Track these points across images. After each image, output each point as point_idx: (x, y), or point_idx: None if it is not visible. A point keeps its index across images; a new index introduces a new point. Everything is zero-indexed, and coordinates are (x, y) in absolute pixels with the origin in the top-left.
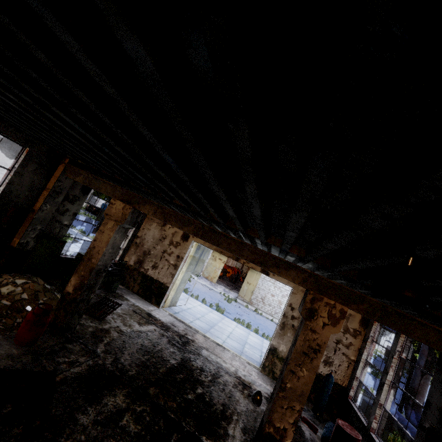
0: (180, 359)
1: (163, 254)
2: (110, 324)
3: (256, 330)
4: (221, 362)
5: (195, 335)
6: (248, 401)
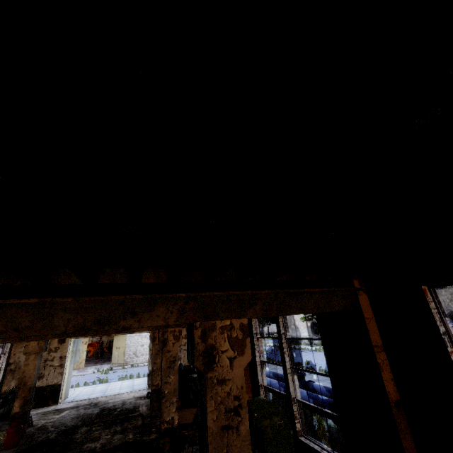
0: (99, 409)
1: (45, 363)
2: (40, 424)
3: (138, 375)
4: (123, 398)
5: (98, 400)
6: (145, 400)
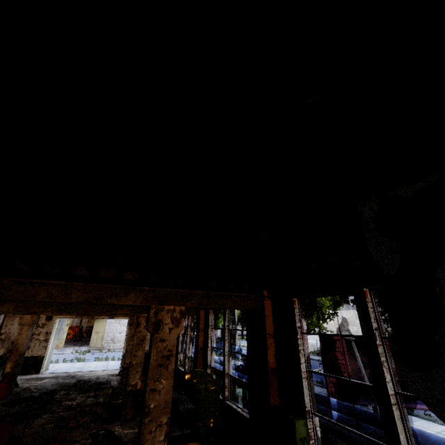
0: (76, 380)
1: (32, 336)
2: (24, 386)
3: (113, 358)
4: (98, 374)
5: (75, 373)
6: (117, 377)
